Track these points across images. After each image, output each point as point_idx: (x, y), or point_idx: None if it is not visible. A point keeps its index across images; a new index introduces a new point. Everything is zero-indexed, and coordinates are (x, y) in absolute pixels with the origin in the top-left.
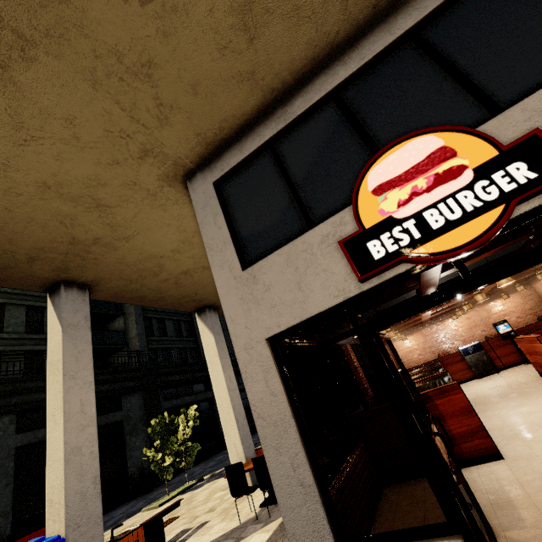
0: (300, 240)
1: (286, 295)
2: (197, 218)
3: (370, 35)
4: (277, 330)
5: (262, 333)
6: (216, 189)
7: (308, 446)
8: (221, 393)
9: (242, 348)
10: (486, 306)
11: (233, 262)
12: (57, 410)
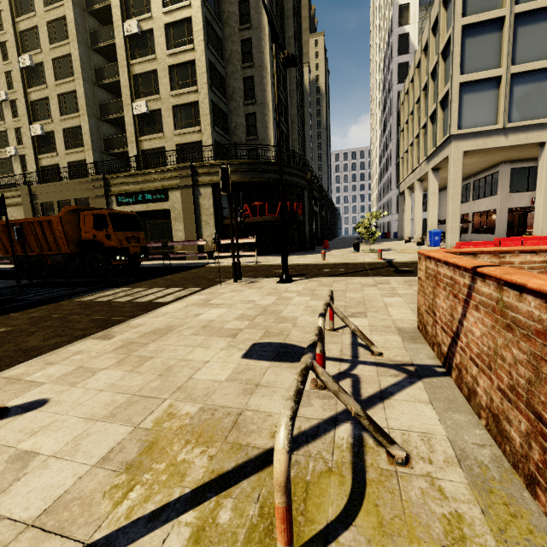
0: (524, 193)
1: (516, 202)
2: (502, 175)
3: None
4: (511, 207)
5: (508, 206)
6: (510, 170)
7: (507, 225)
8: (418, 214)
9: (502, 208)
10: (492, 216)
11: (507, 190)
12: (435, 205)
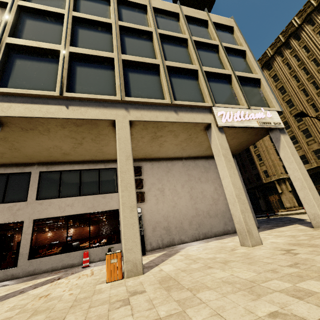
0: None
1: None
2: None
3: (2, 167)
4: None
5: None
6: None
7: None
8: None
9: None
10: (84, 227)
11: None
12: None
